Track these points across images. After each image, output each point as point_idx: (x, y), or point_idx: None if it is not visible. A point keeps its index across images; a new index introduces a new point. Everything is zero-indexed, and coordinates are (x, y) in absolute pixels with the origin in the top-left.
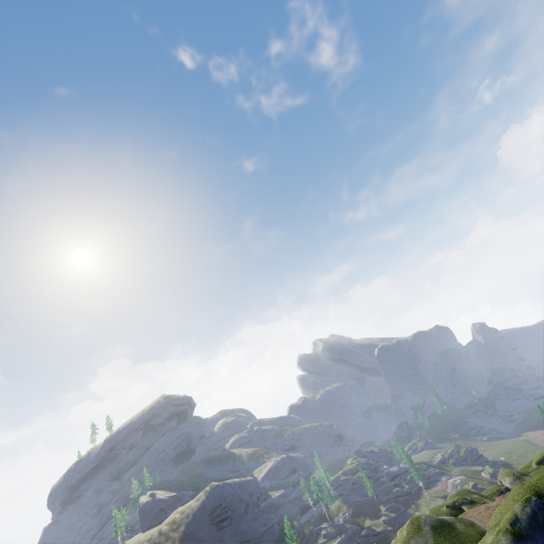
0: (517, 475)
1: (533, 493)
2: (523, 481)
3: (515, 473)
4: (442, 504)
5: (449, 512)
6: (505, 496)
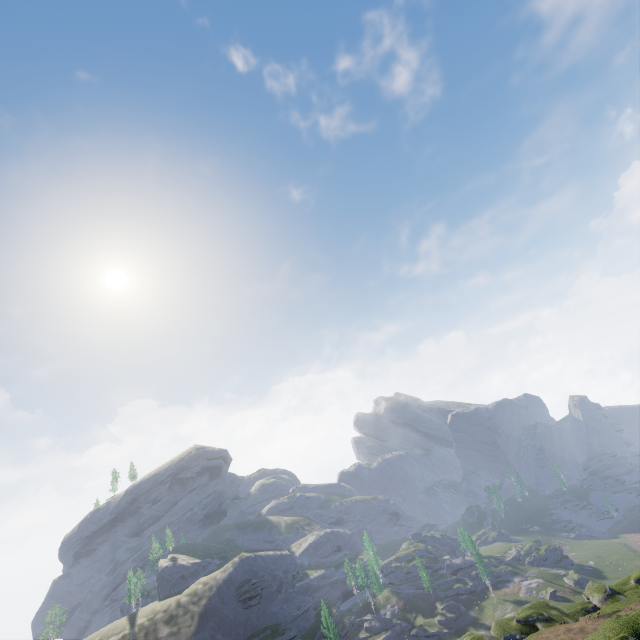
0: (609, 592)
1: (631, 631)
2: (616, 601)
3: (607, 590)
4: (512, 617)
5: (519, 629)
6: (592, 618)
